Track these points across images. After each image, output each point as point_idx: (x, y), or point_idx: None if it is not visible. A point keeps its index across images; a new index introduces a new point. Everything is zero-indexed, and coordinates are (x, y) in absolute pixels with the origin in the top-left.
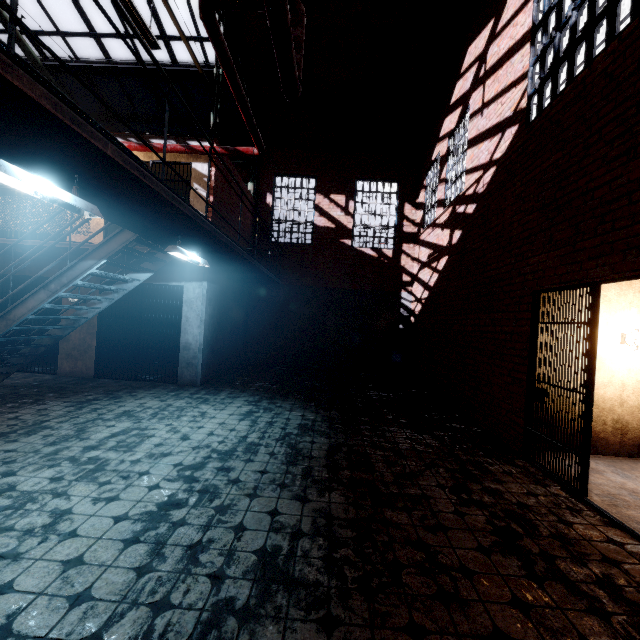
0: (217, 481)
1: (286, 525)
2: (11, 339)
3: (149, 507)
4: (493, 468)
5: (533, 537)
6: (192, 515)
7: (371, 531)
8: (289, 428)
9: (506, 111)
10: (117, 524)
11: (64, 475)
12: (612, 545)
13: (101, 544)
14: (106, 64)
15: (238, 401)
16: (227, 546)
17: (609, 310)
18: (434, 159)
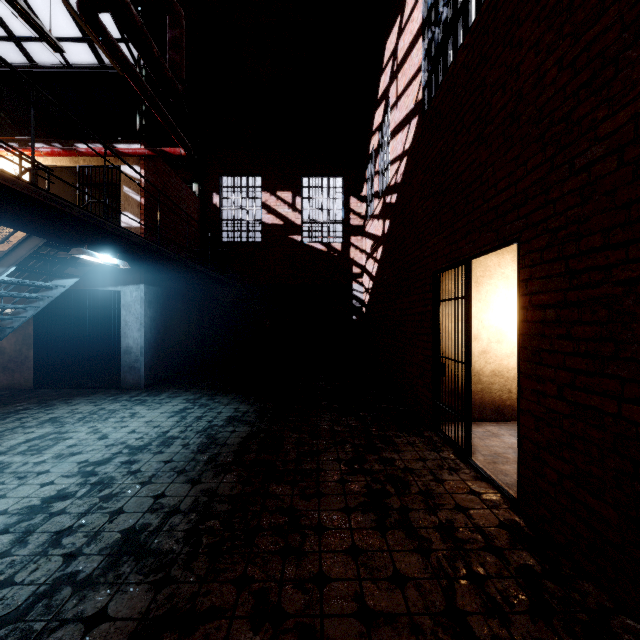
0: (116, 473)
1: (166, 505)
2: None
3: (33, 502)
4: (399, 440)
5: (401, 495)
6: (74, 505)
7: (248, 503)
8: (216, 421)
9: (410, 103)
10: None
11: None
12: (470, 495)
13: None
14: (30, 68)
15: (177, 400)
16: (96, 528)
17: (507, 286)
18: (371, 152)
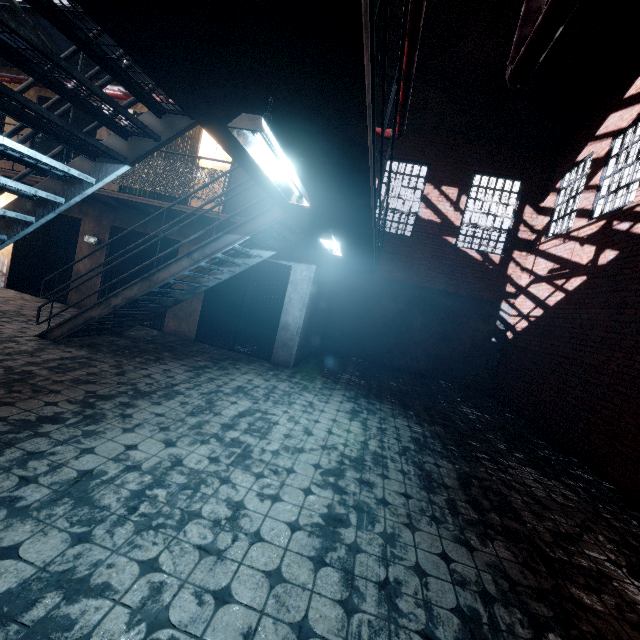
0: (365, 498)
1: (467, 579)
2: (148, 298)
3: (315, 518)
4: None
5: None
6: (362, 540)
7: (568, 613)
8: (403, 440)
9: None
10: (294, 534)
11: (218, 456)
12: None
13: (291, 558)
14: None
15: (336, 394)
16: (419, 594)
17: None
18: (580, 160)
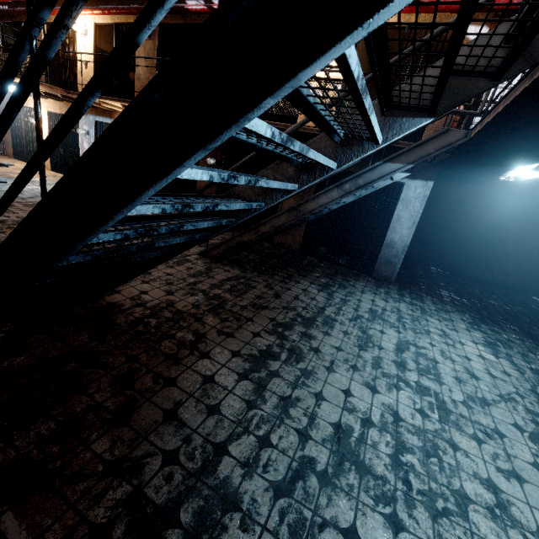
0: None
1: None
2: (288, 225)
3: None
4: None
5: None
6: None
7: None
8: None
9: None
10: None
11: (422, 408)
12: None
13: None
14: None
15: (456, 319)
16: None
17: None
18: None
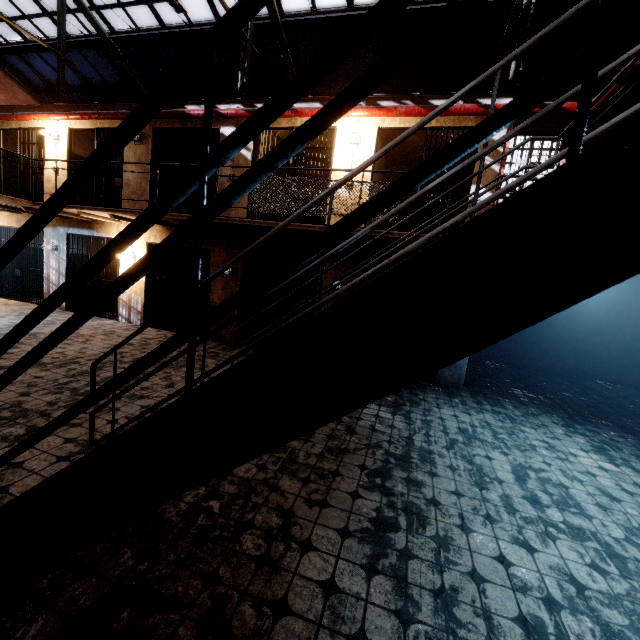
0: None
1: None
2: None
3: None
4: None
5: None
6: None
7: None
8: None
9: None
10: None
11: (594, 561)
12: None
13: None
14: (350, 12)
15: (548, 423)
16: None
17: None
18: None
